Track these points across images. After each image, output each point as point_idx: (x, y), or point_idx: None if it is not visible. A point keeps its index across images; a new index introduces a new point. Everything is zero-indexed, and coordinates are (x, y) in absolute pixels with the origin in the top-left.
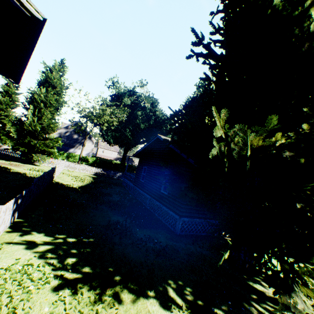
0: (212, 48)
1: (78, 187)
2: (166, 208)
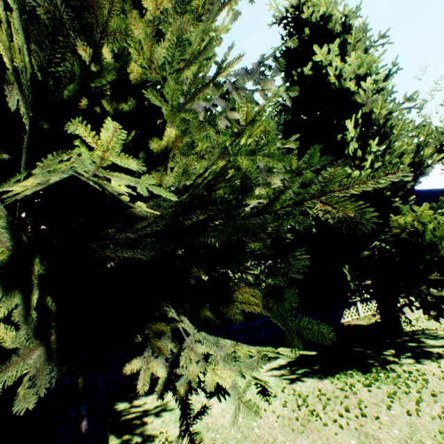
0: None
1: None
2: None
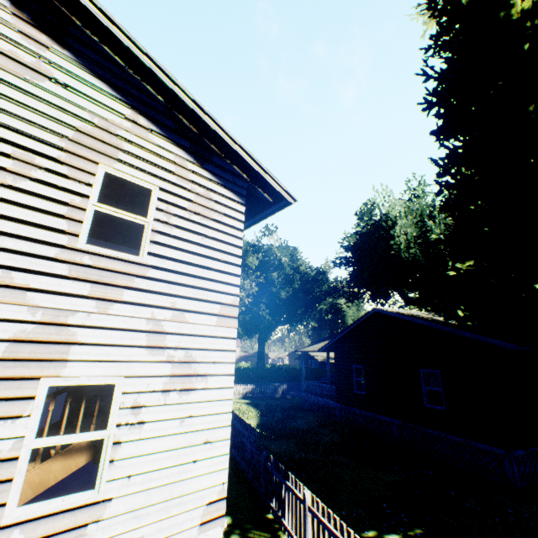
0: (461, 175)
1: (256, 427)
2: (458, 438)
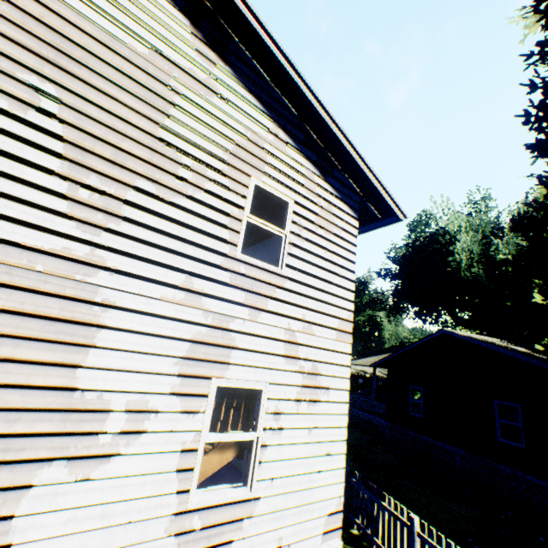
0: None
1: None
2: (540, 480)
